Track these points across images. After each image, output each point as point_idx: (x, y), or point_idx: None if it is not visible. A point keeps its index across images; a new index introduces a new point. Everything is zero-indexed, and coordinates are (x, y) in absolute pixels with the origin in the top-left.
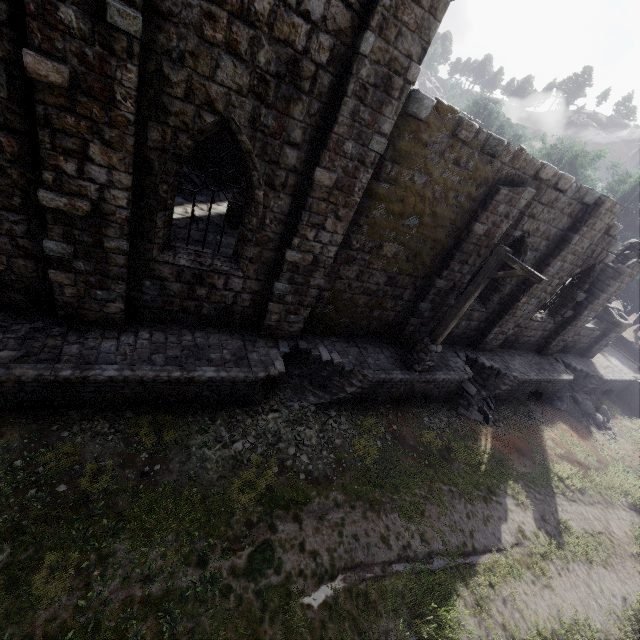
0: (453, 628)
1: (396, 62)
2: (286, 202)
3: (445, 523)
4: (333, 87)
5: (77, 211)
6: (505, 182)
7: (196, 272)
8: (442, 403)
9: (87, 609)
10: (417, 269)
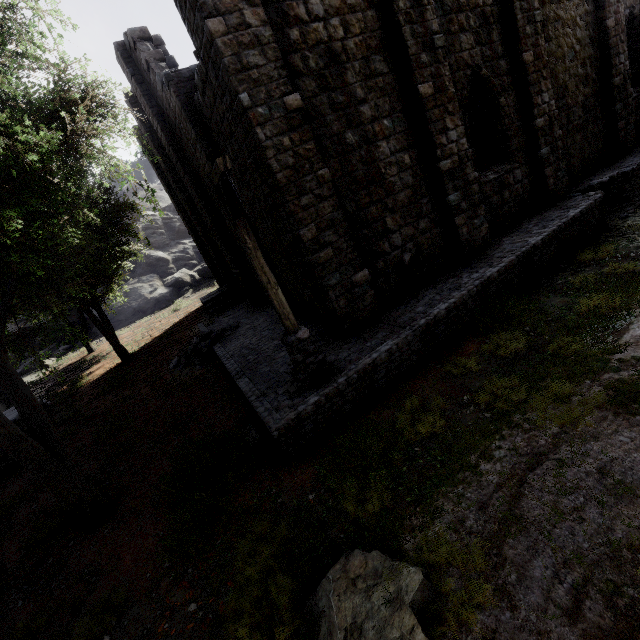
0: None
1: None
2: (513, 96)
3: None
4: (500, 11)
5: (454, 165)
6: None
7: (499, 180)
8: None
9: None
10: (592, 88)
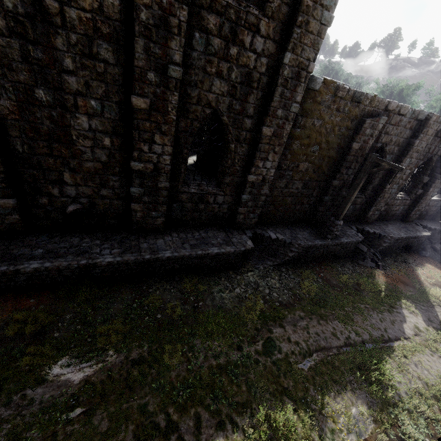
0: (388, 376)
1: (302, 64)
2: (246, 148)
3: (368, 324)
4: (268, 83)
5: (147, 170)
6: (367, 116)
7: (199, 195)
8: (346, 259)
9: (193, 370)
10: (320, 176)
